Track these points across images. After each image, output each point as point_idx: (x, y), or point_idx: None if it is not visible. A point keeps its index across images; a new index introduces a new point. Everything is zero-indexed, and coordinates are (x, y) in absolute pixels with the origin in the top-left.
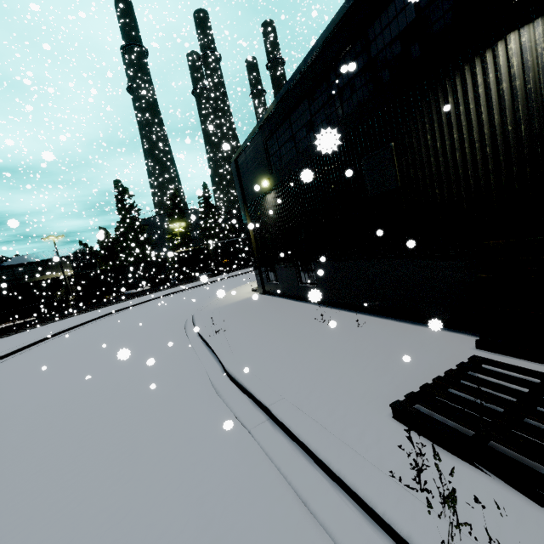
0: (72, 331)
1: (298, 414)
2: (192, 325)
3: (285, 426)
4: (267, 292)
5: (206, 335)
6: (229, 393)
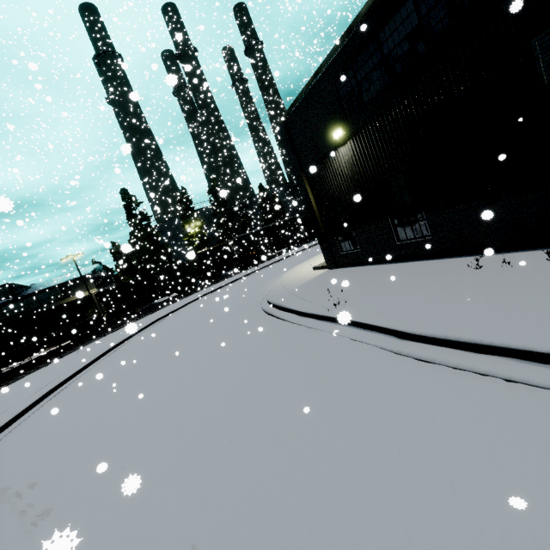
0: (126, 344)
1: None
2: (277, 310)
3: None
4: (339, 266)
5: (321, 311)
6: (453, 357)
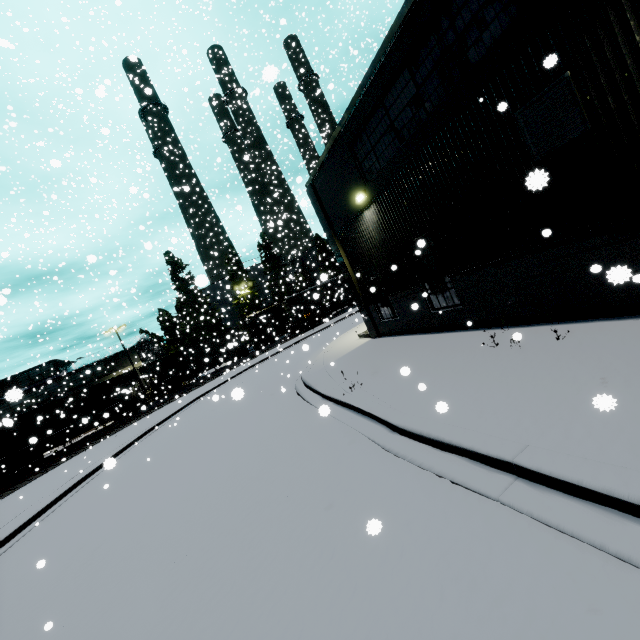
0: (163, 426)
1: (577, 461)
2: (306, 389)
3: (564, 482)
4: (382, 334)
5: (338, 394)
6: (422, 455)
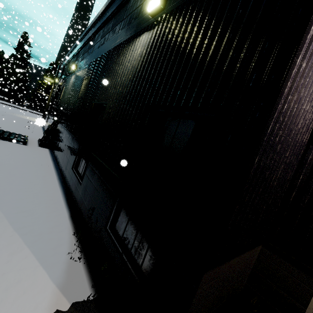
0: None
1: None
2: None
3: None
4: None
5: None
6: None
